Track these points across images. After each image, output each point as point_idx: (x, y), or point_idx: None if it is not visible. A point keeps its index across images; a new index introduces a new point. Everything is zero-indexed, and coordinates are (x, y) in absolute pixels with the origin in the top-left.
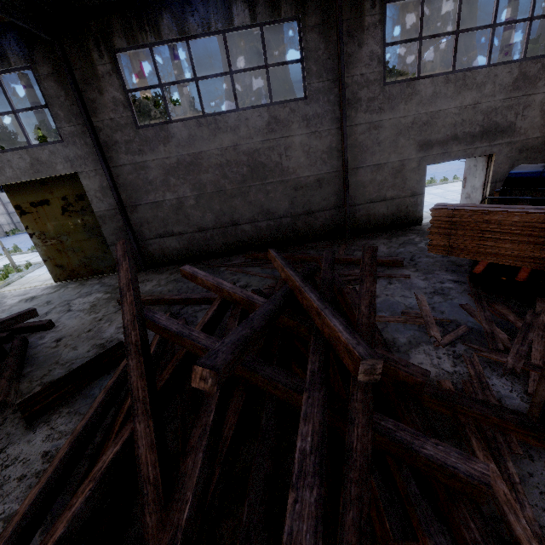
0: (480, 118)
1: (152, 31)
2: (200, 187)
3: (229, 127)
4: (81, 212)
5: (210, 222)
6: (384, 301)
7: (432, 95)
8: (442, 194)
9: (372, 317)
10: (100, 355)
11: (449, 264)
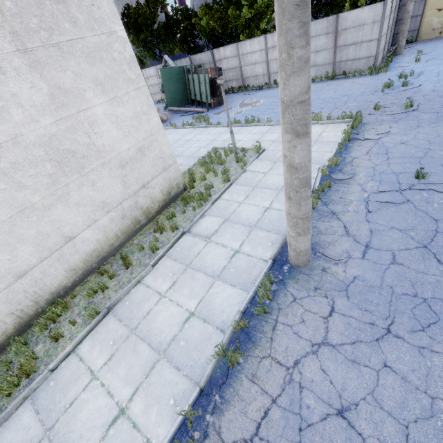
0: None
1: None
2: None
3: None
4: None
5: None
6: None
7: None
8: (212, 143)
9: None
10: None
11: None
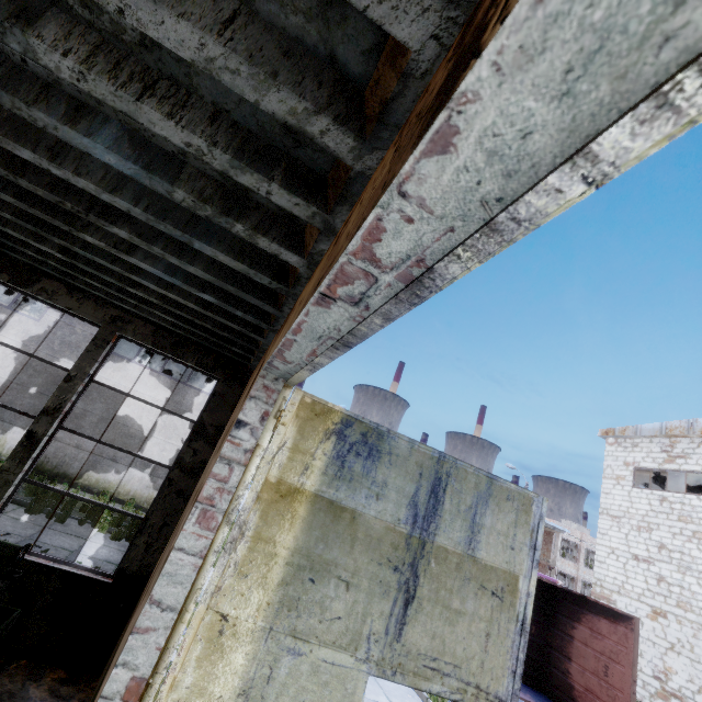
0: None
1: None
2: None
3: None
4: None
5: None
6: None
7: None
8: None
9: None
10: None
11: None
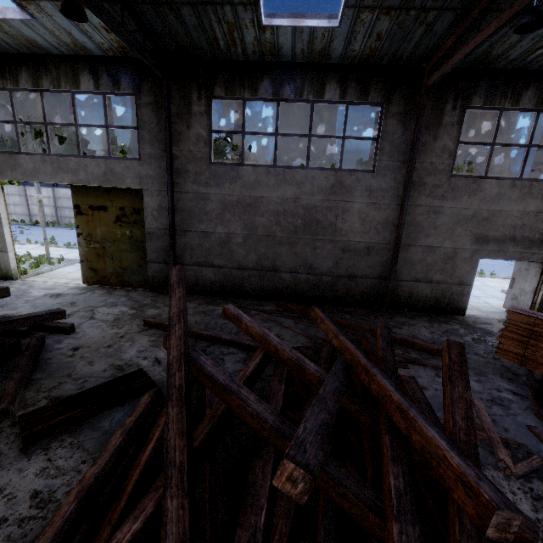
0: (541, 226)
1: (250, 88)
2: (252, 228)
3: (295, 181)
4: (132, 224)
5: (251, 263)
6: (434, 396)
7: (496, 195)
8: (480, 287)
9: (472, 434)
10: (117, 379)
11: (503, 369)
